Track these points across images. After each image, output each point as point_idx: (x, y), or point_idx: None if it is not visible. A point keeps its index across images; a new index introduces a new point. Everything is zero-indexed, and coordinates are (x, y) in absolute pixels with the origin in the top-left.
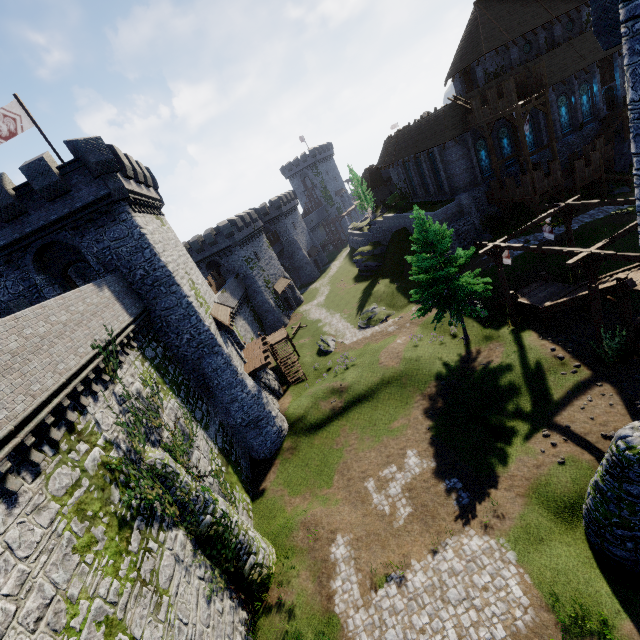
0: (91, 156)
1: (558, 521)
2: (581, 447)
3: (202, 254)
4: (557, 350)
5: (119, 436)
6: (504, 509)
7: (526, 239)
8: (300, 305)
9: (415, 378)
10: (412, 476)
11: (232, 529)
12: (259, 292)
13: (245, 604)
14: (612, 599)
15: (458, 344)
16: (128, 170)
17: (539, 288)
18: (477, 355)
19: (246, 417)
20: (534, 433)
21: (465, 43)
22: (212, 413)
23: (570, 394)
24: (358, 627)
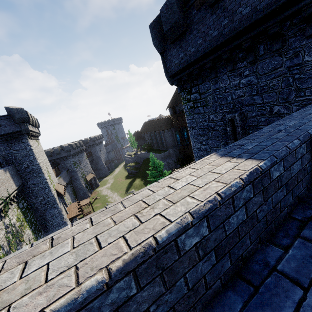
0: (17, 115)
1: None
2: None
3: (50, 158)
4: None
5: (4, 244)
6: None
7: None
8: (98, 187)
9: None
10: None
11: None
12: (78, 179)
13: None
14: None
15: None
16: (31, 121)
17: None
18: None
19: None
20: None
21: (173, 99)
22: None
23: None
24: None
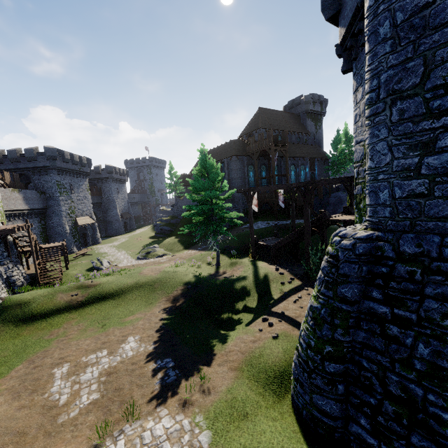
0: None
1: (267, 393)
2: (292, 326)
3: (15, 164)
4: (280, 271)
5: None
6: (212, 383)
7: (268, 222)
8: (96, 244)
9: (167, 284)
10: (121, 359)
11: None
12: (58, 215)
13: None
14: None
15: (211, 268)
16: None
17: (272, 239)
18: (223, 273)
19: None
20: (256, 319)
21: (251, 122)
22: None
23: (286, 294)
24: None
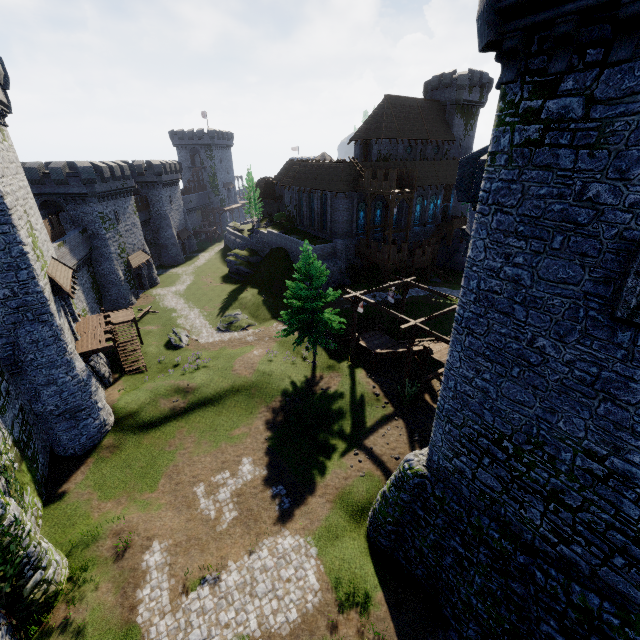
0: None
1: (351, 521)
2: (377, 465)
3: (39, 188)
4: (376, 388)
5: None
6: (316, 512)
7: (374, 294)
8: (154, 287)
9: (264, 391)
10: (244, 482)
11: (22, 540)
12: (108, 259)
13: (15, 631)
14: (374, 577)
15: (307, 367)
16: None
17: (375, 336)
18: (320, 380)
19: (62, 405)
20: (349, 451)
21: (371, 121)
22: (13, 394)
23: (378, 423)
24: (161, 633)
